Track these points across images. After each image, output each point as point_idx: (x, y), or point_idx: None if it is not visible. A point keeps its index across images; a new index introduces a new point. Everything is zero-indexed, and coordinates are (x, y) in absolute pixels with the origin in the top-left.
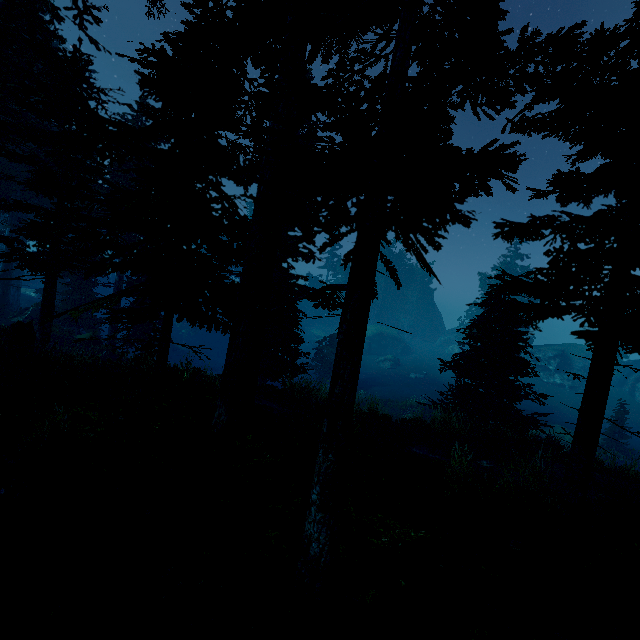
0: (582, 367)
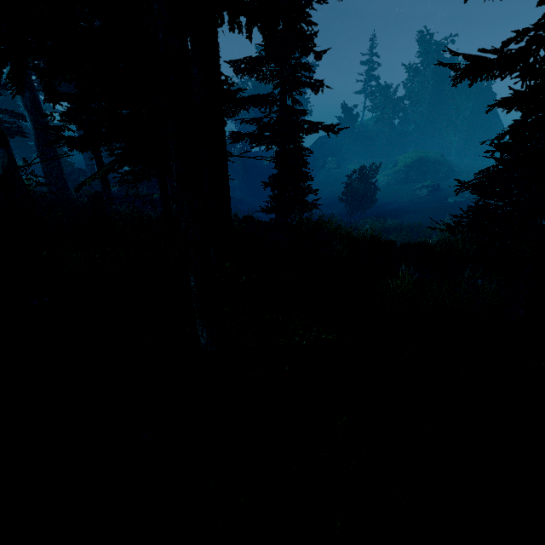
0: None
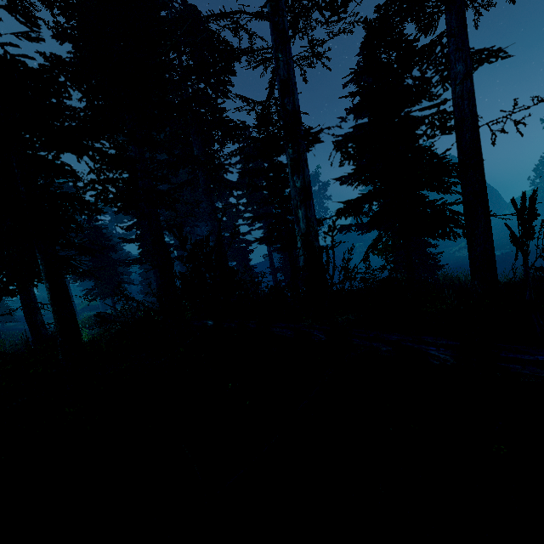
0: None
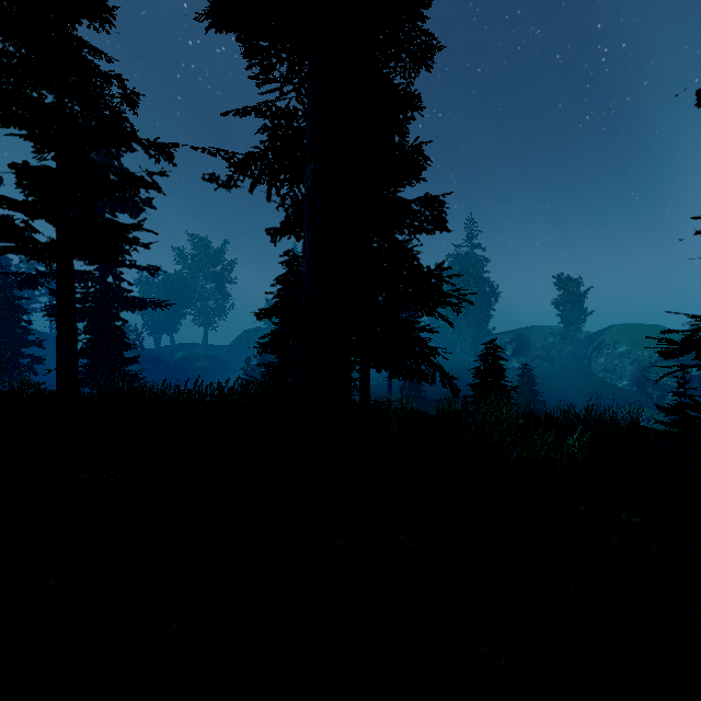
0: (541, 347)
